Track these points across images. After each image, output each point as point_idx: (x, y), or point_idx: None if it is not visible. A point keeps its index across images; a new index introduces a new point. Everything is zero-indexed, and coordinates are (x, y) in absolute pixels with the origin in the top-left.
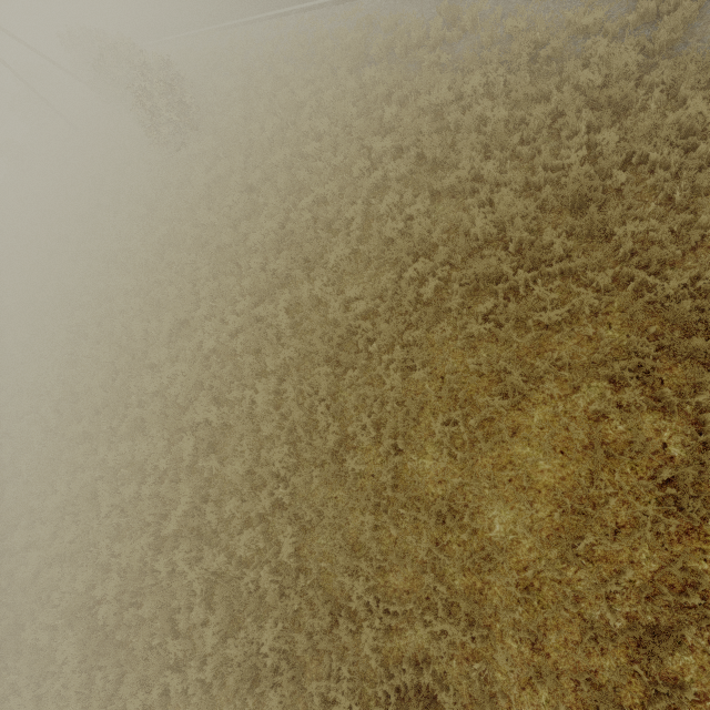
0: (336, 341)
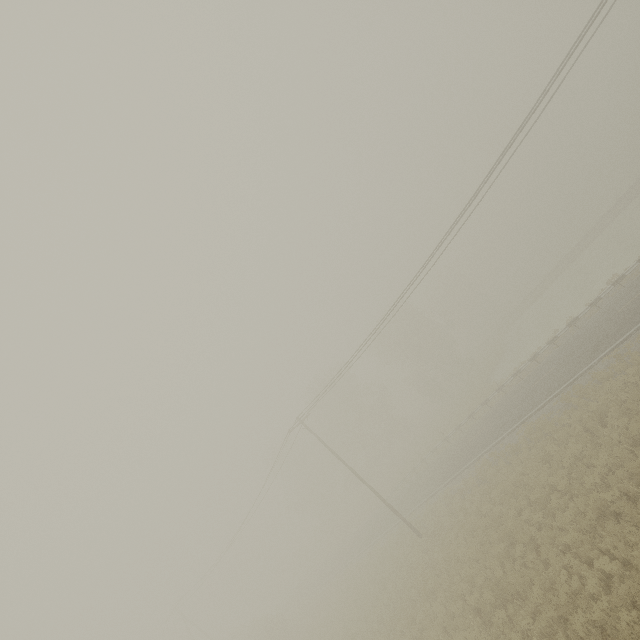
0: None
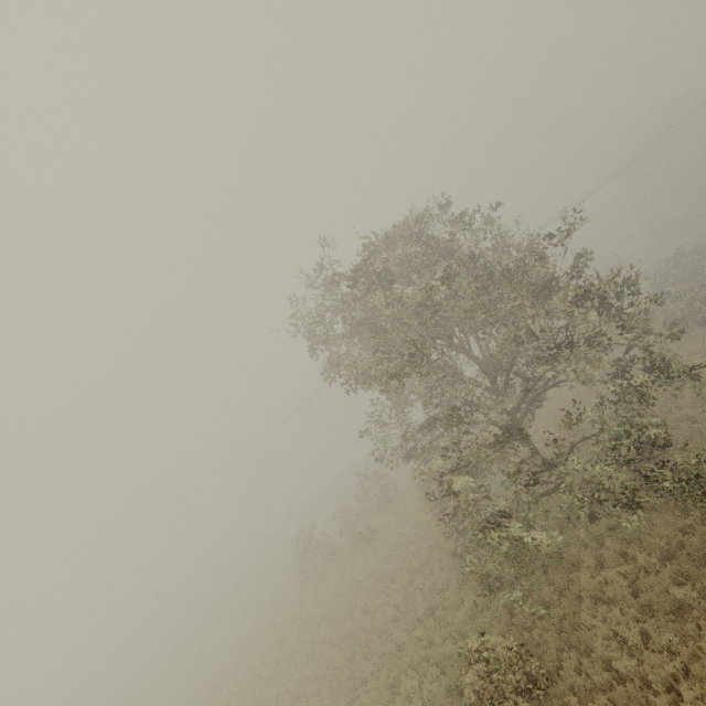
0: None
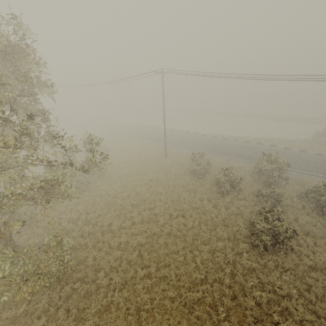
0: None
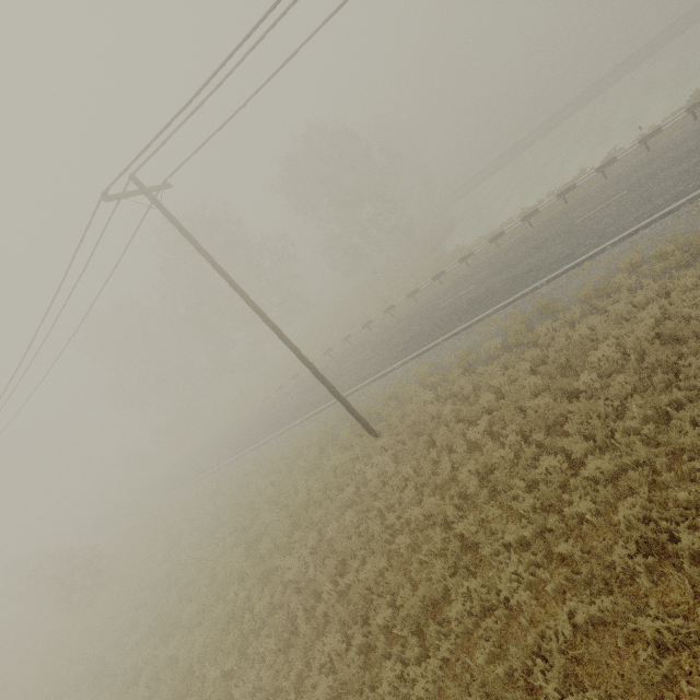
0: (179, 679)
